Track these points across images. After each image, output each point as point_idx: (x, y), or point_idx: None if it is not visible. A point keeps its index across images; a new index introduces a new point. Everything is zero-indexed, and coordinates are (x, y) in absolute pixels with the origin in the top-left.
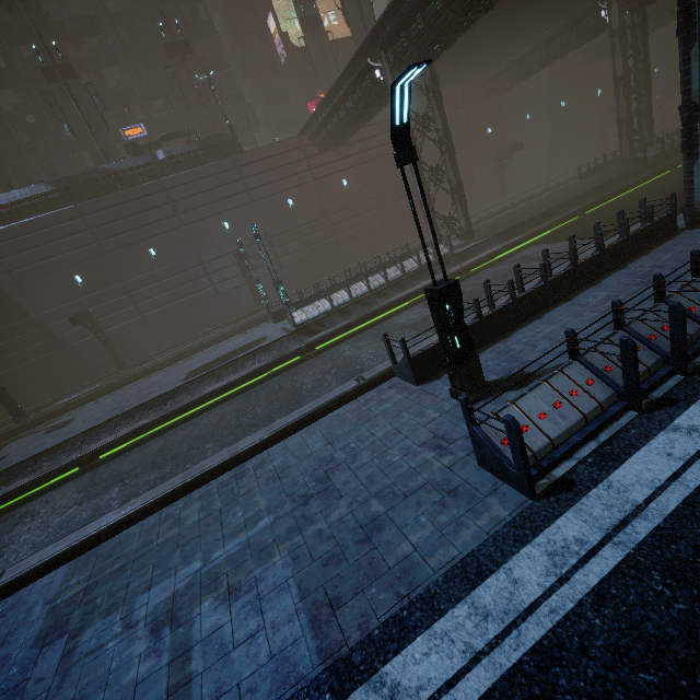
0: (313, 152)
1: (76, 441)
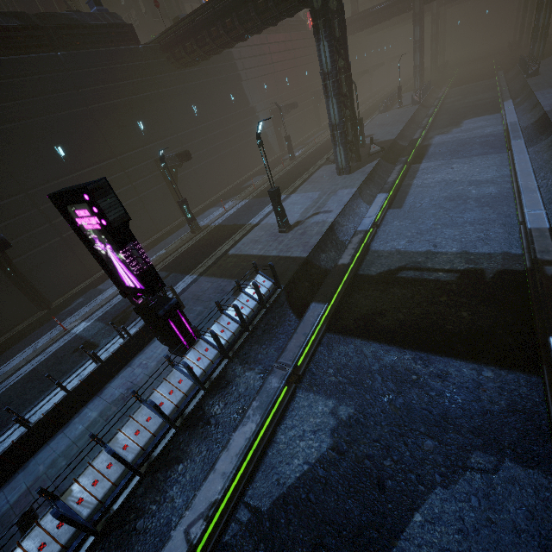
0: None
1: (405, 128)
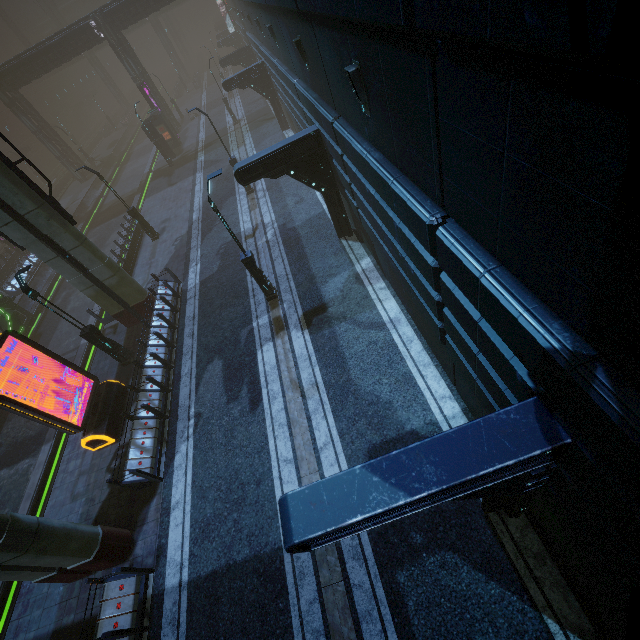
0: (27, 87)
1: (119, 146)
